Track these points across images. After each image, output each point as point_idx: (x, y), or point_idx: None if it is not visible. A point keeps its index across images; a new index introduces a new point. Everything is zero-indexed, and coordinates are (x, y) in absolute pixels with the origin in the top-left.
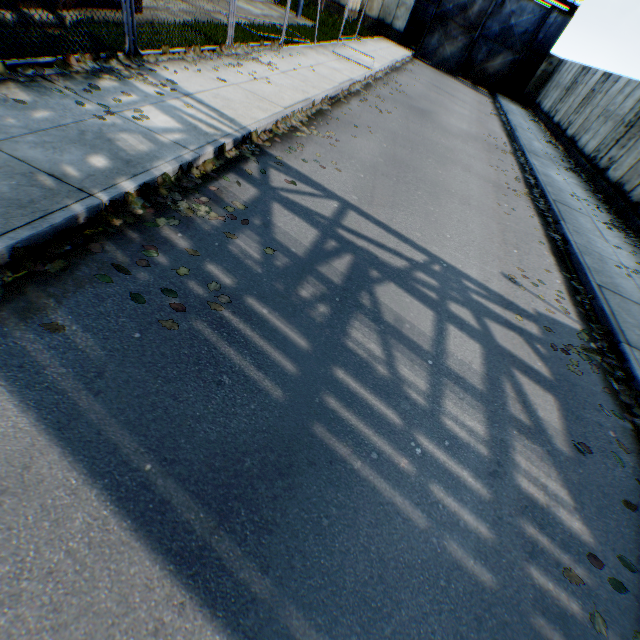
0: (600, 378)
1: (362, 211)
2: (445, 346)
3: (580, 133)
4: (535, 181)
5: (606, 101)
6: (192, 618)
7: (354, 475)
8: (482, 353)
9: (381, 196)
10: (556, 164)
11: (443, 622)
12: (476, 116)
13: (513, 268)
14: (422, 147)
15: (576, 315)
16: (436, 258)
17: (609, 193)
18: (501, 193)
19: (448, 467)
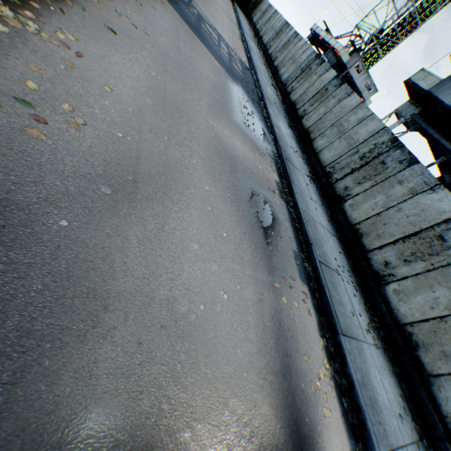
0: (251, 75)
1: (196, 5)
2: (220, 44)
3: (264, 35)
4: (245, 41)
5: (274, 23)
6: (193, 34)
7: (208, 42)
8: (228, 51)
9: (199, 5)
10: (253, 43)
11: (223, 62)
12: (226, 5)
13: (235, 49)
14: (207, 0)
15: (249, 67)
16: (217, 30)
17: (267, 58)
18: (234, 34)
19: (222, 55)
